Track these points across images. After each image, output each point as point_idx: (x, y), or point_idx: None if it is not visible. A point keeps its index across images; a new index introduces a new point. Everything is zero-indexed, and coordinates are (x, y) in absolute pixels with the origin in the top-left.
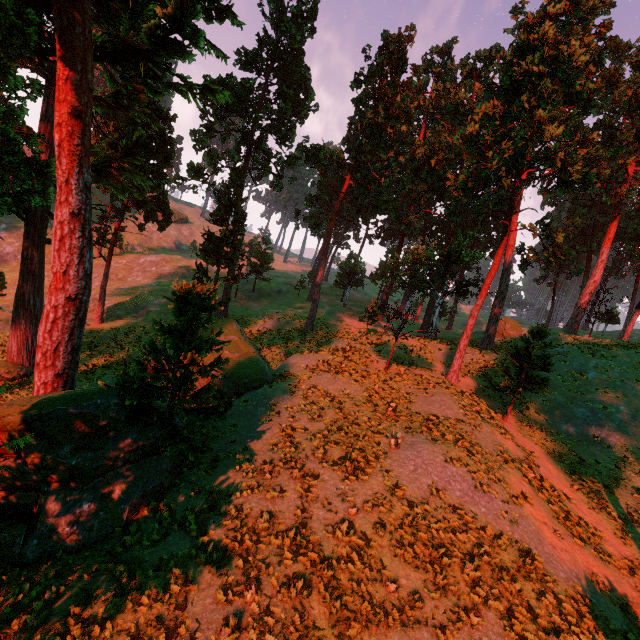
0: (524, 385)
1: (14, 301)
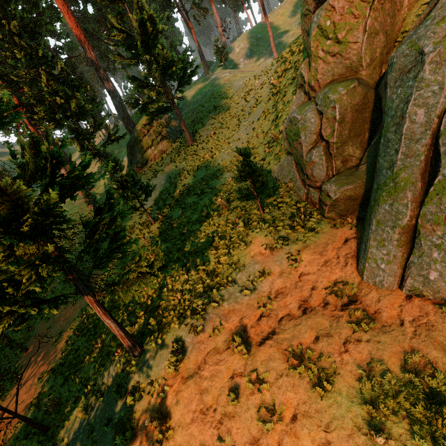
0: (224, 60)
1: None
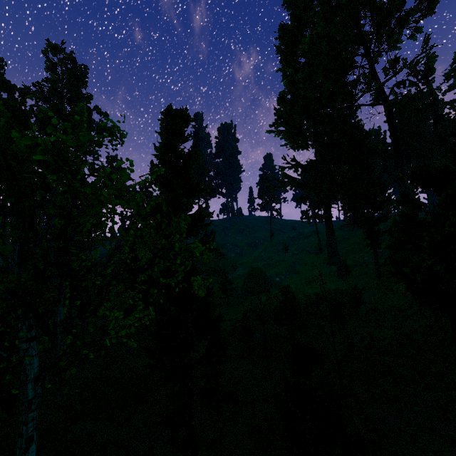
0: None
1: (328, 237)
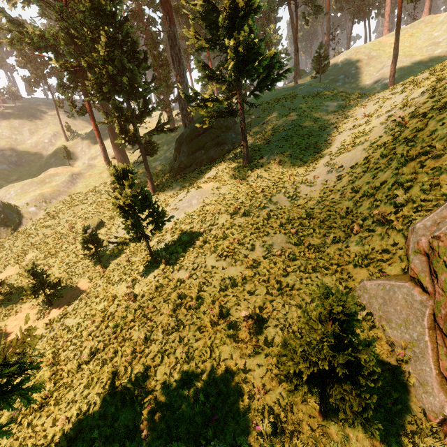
0: (321, 72)
1: (111, 136)
